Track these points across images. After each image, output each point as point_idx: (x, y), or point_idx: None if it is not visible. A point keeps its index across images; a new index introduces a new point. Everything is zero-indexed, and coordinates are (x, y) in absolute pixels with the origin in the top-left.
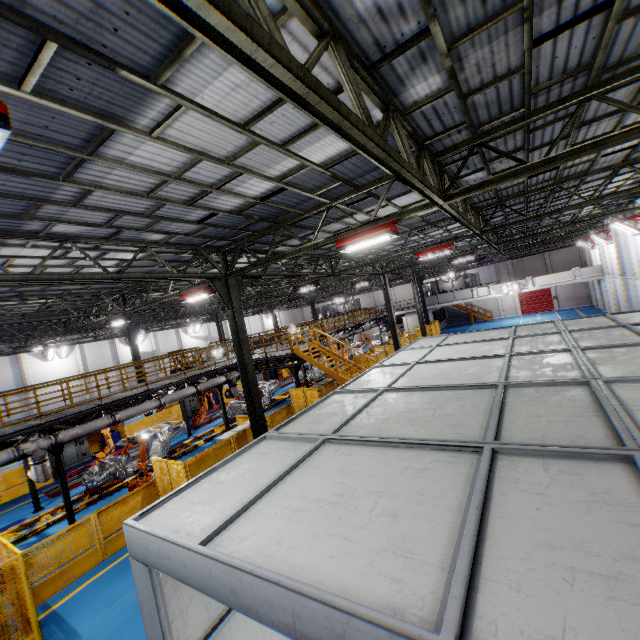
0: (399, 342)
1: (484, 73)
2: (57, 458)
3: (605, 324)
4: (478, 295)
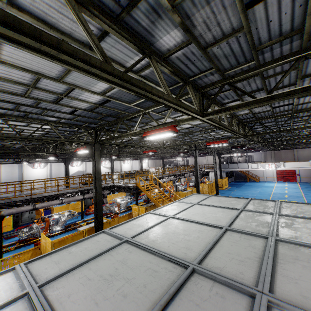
0: (199, 187)
1: (214, 31)
2: (1, 223)
3: (308, 214)
4: (251, 167)
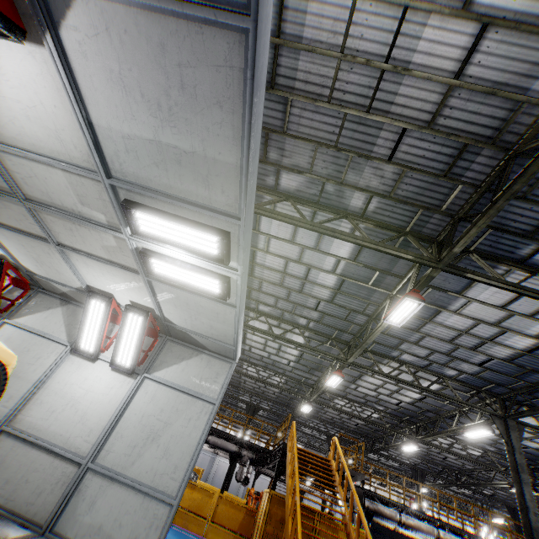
0: None
1: None
2: None
3: None
4: None
